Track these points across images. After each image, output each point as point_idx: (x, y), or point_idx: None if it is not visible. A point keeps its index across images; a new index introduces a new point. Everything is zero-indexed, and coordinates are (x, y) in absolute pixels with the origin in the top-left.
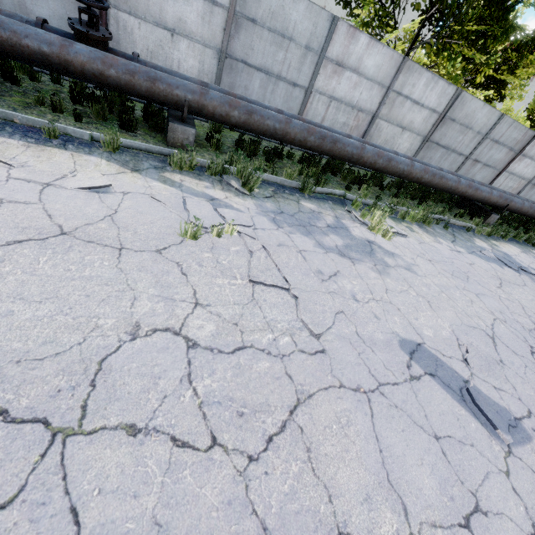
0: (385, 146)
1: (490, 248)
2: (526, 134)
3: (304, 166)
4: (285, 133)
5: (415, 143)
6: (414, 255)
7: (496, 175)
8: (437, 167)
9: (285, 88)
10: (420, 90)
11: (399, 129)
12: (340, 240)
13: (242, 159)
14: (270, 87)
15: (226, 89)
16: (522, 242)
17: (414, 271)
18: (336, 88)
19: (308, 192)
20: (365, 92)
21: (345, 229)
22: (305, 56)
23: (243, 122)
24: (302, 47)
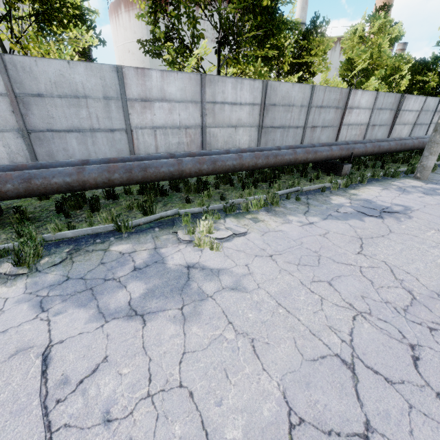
0: (228, 146)
1: (348, 201)
2: (341, 92)
3: (132, 200)
4: (82, 182)
5: (253, 133)
6: (250, 258)
7: (337, 131)
8: (274, 147)
9: (104, 136)
10: (231, 94)
11: (232, 128)
12: (142, 286)
13: (31, 229)
14: (89, 141)
15: (46, 157)
16: (382, 178)
17: (243, 287)
18: (153, 119)
19: (128, 229)
20: (183, 112)
21: (160, 262)
22: (108, 105)
23: (25, 191)
24: (100, 99)
